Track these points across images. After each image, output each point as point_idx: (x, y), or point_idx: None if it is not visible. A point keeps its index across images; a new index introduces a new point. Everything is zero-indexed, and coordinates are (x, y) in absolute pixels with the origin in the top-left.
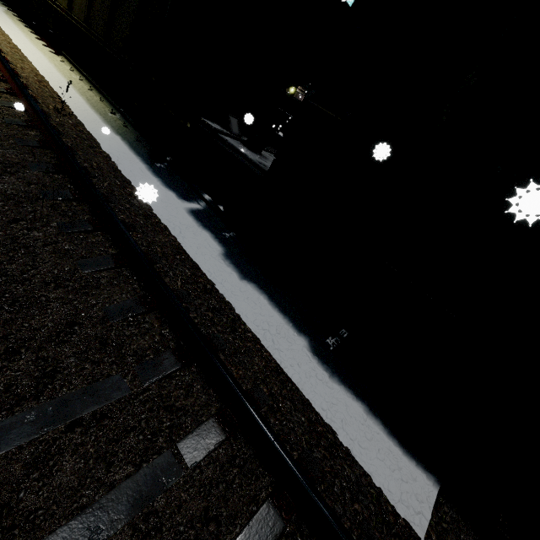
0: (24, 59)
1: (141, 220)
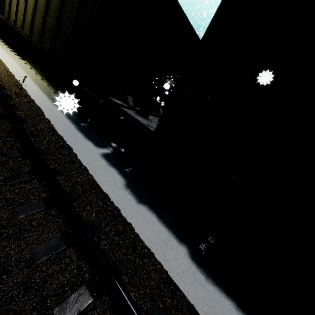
0: (1, 63)
1: (68, 166)
